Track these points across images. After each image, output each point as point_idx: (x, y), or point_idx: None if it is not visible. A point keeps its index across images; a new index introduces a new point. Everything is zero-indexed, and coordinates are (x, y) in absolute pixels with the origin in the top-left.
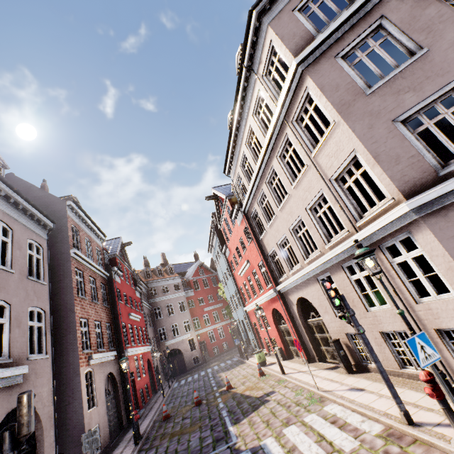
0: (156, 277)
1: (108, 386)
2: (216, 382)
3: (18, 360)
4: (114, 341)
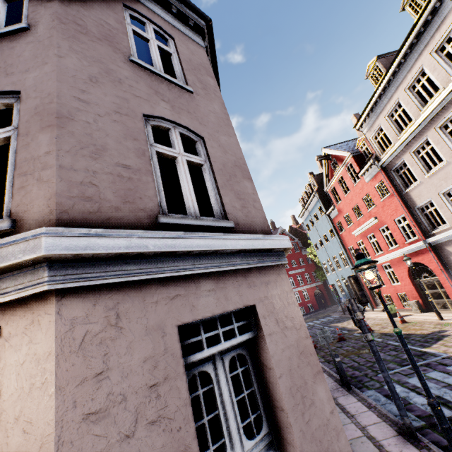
0: None
1: None
2: (339, 329)
3: None
4: None
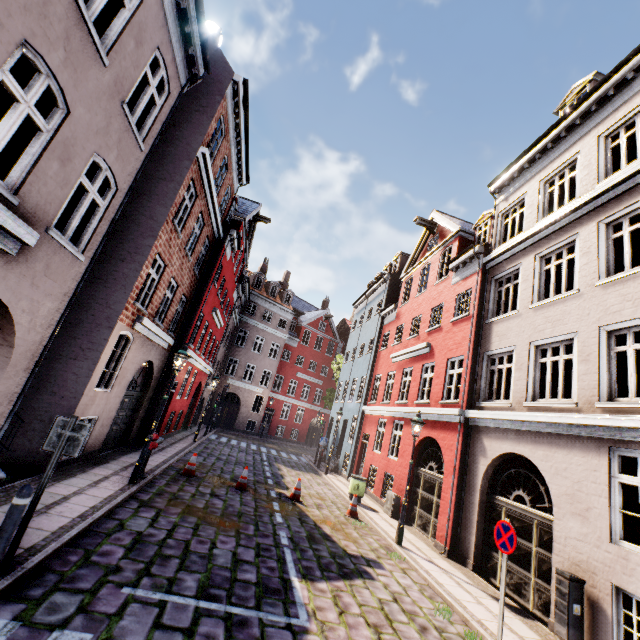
0: (266, 293)
1: (138, 378)
2: (273, 474)
3: (28, 215)
4: (178, 327)
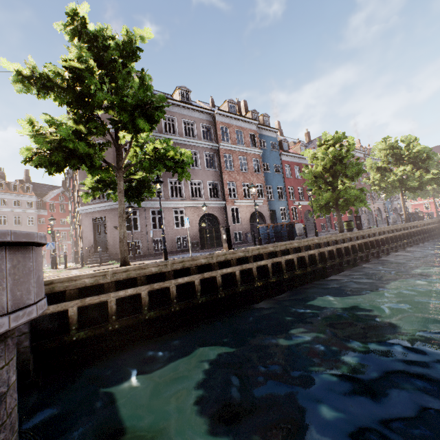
0: (10, 190)
1: None
2: None
3: None
4: None
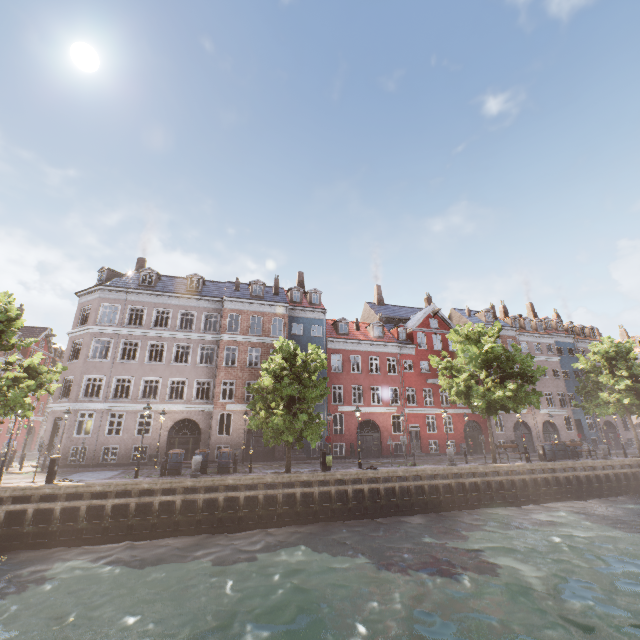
0: None
1: None
2: None
3: None
4: None
